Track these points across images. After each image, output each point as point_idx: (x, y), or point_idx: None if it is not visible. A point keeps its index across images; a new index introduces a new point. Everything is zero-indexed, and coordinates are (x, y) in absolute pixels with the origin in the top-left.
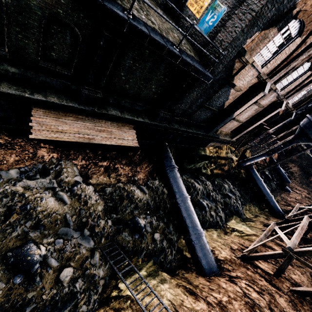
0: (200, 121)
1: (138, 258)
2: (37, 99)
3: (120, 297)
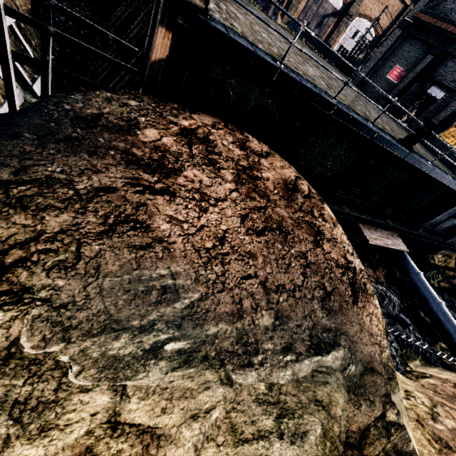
0: (442, 229)
1: (410, 349)
2: (364, 218)
3: (416, 371)
